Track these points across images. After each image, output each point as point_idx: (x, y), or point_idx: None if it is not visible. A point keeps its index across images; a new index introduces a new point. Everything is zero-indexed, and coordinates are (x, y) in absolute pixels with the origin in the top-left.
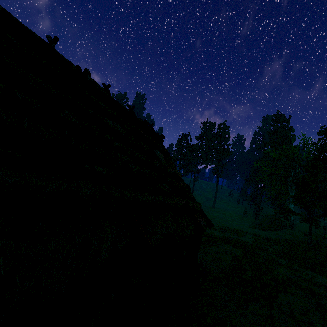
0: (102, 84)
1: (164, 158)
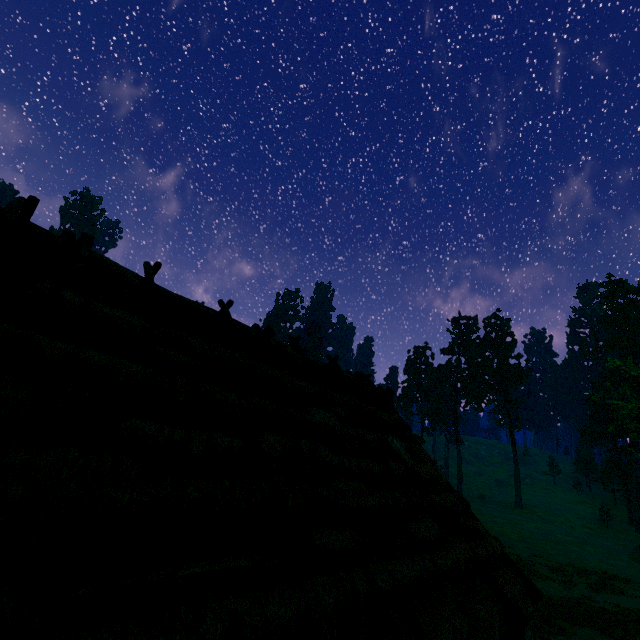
0: (289, 338)
1: (406, 446)
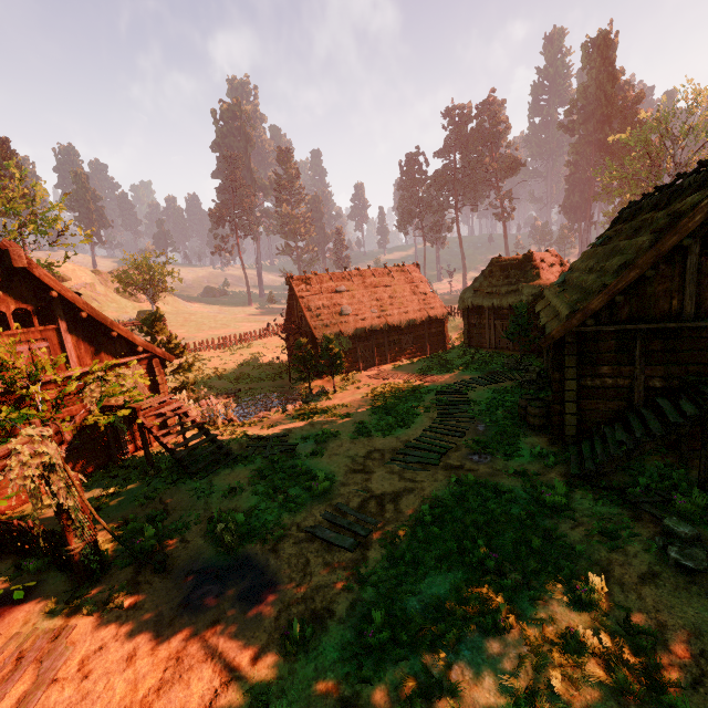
0: (657, 188)
1: None
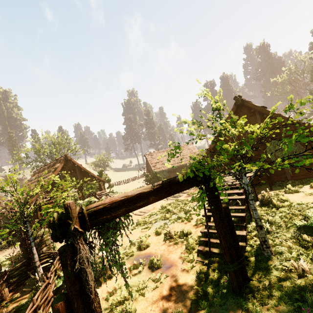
0: None
1: None
